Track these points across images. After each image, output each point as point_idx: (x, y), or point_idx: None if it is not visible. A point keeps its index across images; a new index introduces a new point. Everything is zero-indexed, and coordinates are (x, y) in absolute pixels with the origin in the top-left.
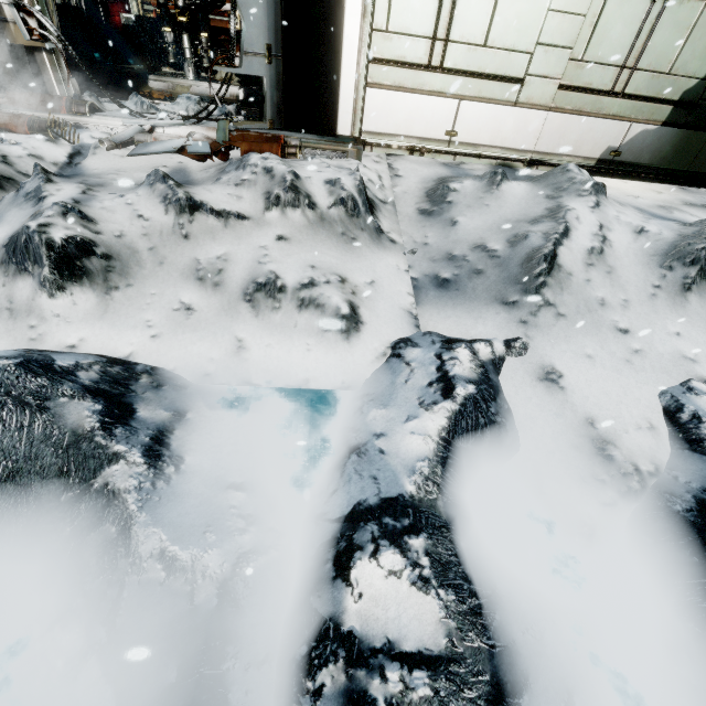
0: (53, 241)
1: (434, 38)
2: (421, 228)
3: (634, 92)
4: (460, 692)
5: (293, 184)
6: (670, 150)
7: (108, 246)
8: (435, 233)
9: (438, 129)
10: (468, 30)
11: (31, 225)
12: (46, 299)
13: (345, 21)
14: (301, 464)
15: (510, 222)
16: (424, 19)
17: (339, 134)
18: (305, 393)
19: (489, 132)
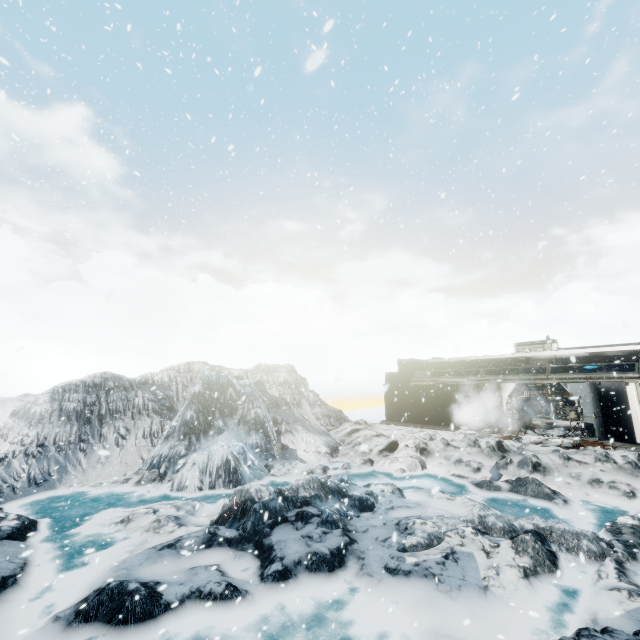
0: (532, 461)
1: None
2: None
3: None
4: (638, 528)
5: (605, 455)
6: None
7: (544, 465)
8: None
9: None
10: None
11: (527, 457)
12: (528, 475)
13: (629, 404)
14: (609, 520)
15: None
16: None
17: (637, 442)
18: (612, 512)
19: None
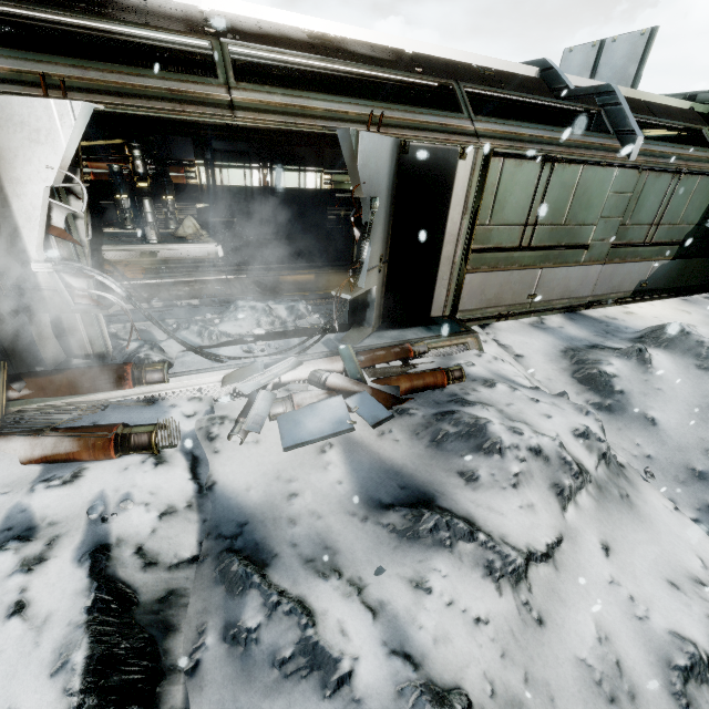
0: None
1: (525, 224)
2: (620, 433)
3: (658, 240)
4: None
5: (576, 463)
6: (675, 275)
7: None
8: (642, 438)
9: (522, 295)
10: (552, 214)
11: None
12: None
13: (448, 219)
14: None
15: (704, 409)
16: (519, 211)
17: (431, 316)
18: None
19: (560, 289)
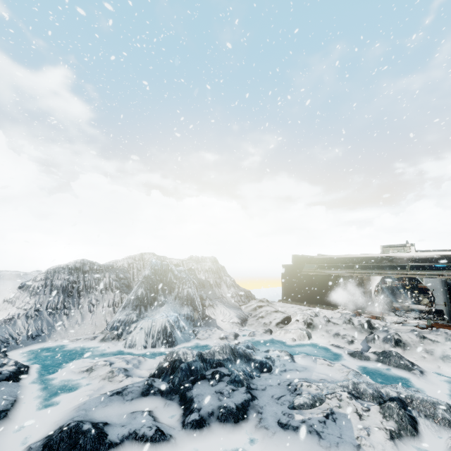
0: (395, 338)
1: None
2: None
3: None
4: None
5: None
6: None
7: (404, 341)
8: None
9: None
10: None
11: (391, 335)
12: (391, 348)
13: None
14: None
15: None
16: None
17: None
18: None
19: None
